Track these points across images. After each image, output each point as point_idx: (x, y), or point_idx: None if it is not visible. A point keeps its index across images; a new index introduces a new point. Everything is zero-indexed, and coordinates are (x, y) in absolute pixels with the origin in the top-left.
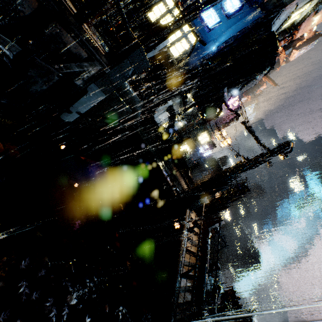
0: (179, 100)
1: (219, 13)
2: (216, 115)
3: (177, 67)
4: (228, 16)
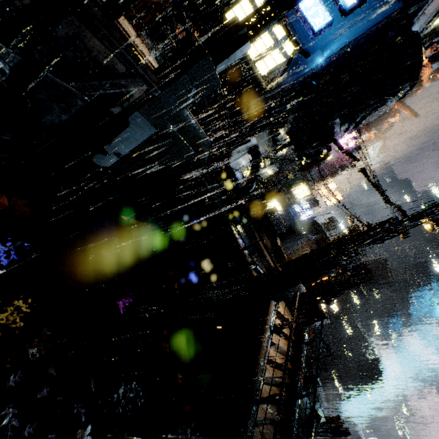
0: (267, 138)
1: (331, 9)
2: (322, 159)
3: (265, 89)
4: (344, 12)
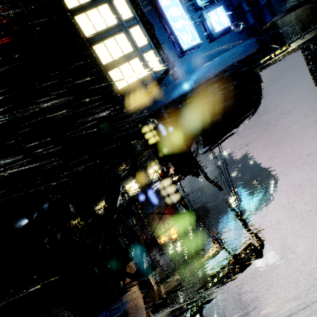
0: None
1: (197, 29)
2: (183, 176)
3: (125, 111)
4: (211, 37)
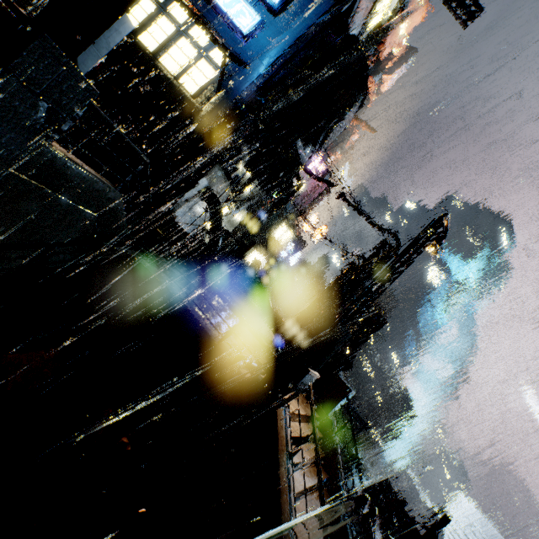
0: (221, 176)
1: (257, 8)
2: (294, 191)
3: (201, 113)
4: (273, 11)
